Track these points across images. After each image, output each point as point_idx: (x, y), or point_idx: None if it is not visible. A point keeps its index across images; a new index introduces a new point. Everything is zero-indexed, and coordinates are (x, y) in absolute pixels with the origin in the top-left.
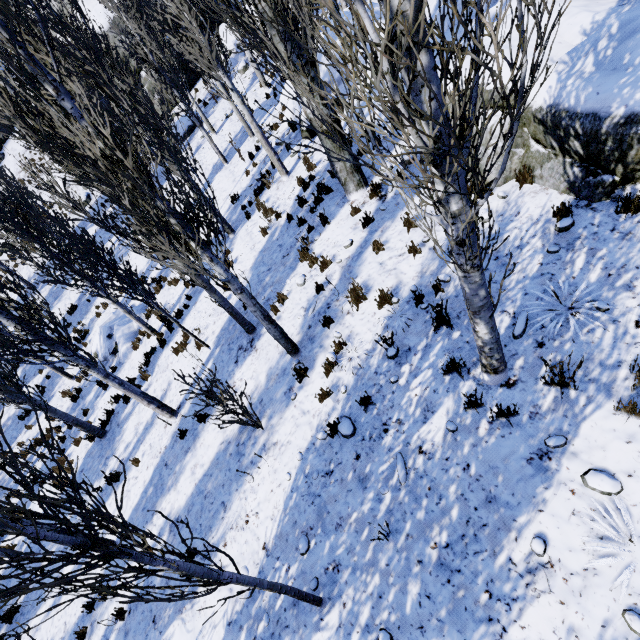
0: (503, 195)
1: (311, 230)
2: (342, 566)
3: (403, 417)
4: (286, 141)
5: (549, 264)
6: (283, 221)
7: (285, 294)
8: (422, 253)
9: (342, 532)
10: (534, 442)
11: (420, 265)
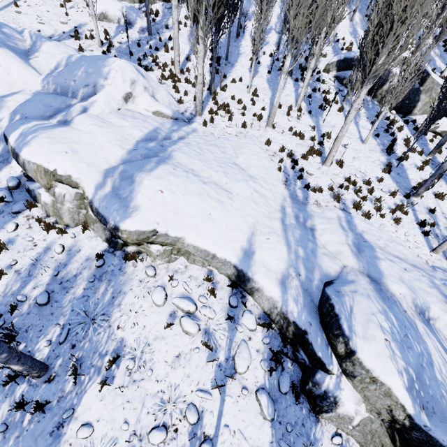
0: (73, 236)
1: None
2: None
3: None
4: None
5: (88, 289)
6: None
7: None
8: (8, 274)
9: None
10: (57, 418)
11: (5, 285)
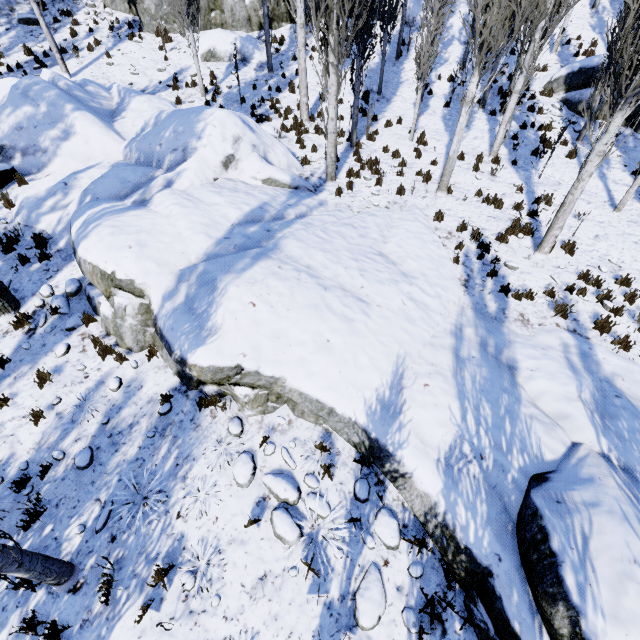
0: (134, 366)
1: None
2: None
3: None
4: None
5: (145, 448)
6: None
7: None
8: (48, 418)
9: None
10: None
11: (41, 434)
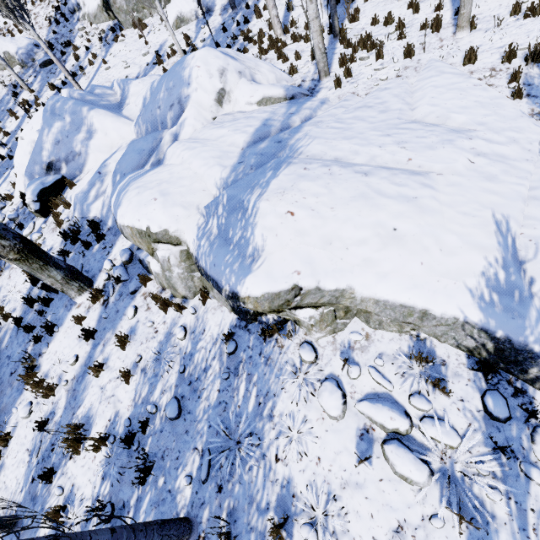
0: (192, 312)
1: (39, 339)
2: None
3: None
4: (20, 216)
5: (224, 391)
6: (13, 323)
7: (10, 429)
8: (135, 375)
9: None
10: None
11: (134, 391)
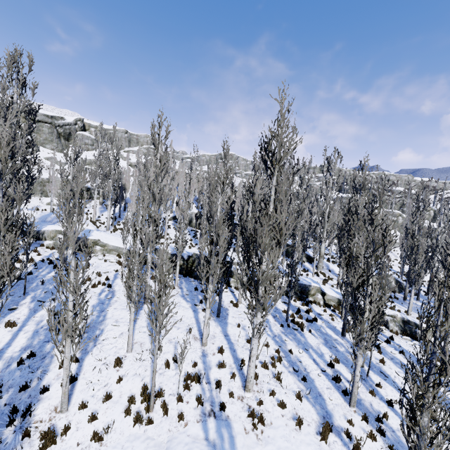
0: None
1: None
2: (29, 292)
3: (42, 274)
4: None
5: None
6: None
7: None
8: (42, 256)
9: (27, 289)
10: None
11: (41, 257)
